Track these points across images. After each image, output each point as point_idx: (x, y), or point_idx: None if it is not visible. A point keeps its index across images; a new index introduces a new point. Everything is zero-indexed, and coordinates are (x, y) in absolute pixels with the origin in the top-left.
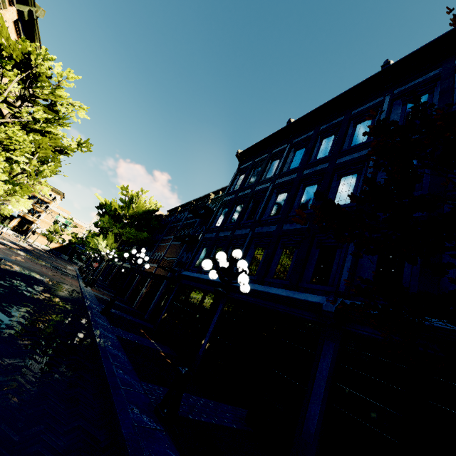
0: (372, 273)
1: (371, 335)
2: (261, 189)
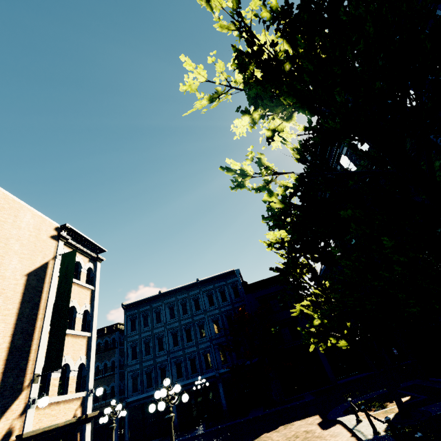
0: (221, 359)
1: (227, 376)
2: (159, 331)
